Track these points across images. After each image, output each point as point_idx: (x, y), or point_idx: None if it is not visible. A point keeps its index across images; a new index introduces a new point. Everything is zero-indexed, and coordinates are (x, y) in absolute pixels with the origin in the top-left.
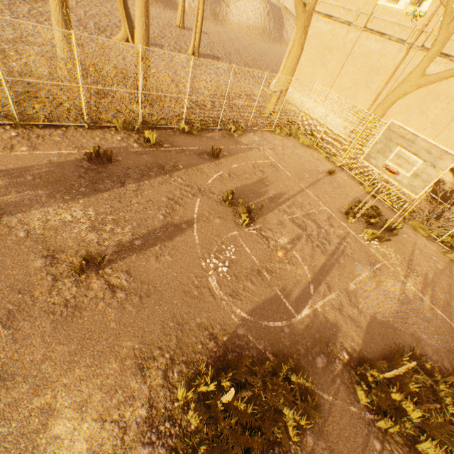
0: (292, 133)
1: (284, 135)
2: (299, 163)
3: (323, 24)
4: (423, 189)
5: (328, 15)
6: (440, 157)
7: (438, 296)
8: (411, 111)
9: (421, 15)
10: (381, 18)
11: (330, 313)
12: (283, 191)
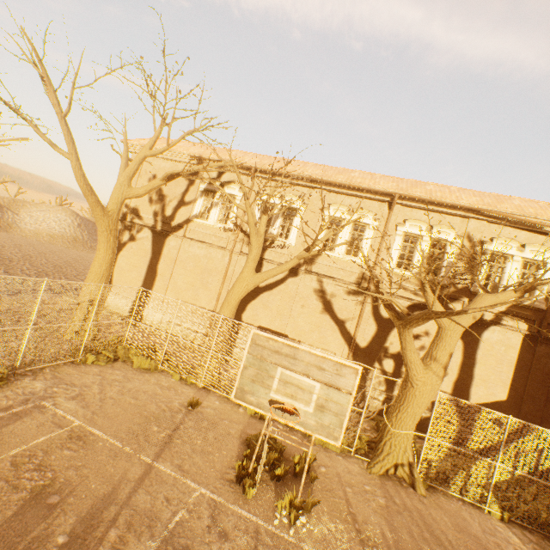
0: (120, 356)
1: (104, 363)
2: (137, 406)
3: (140, 232)
4: (341, 426)
5: (143, 224)
6: (337, 372)
7: None
8: (256, 305)
9: (231, 230)
10: (197, 229)
11: None
12: (101, 498)
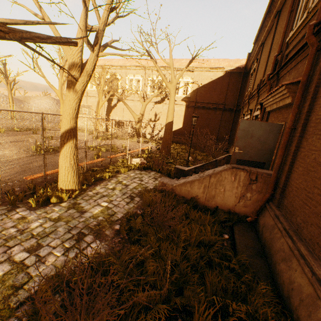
0: None
1: None
2: None
3: None
4: (91, 114)
5: None
6: (89, 107)
7: (121, 144)
8: (113, 114)
9: None
10: (90, 92)
11: (82, 145)
12: None
